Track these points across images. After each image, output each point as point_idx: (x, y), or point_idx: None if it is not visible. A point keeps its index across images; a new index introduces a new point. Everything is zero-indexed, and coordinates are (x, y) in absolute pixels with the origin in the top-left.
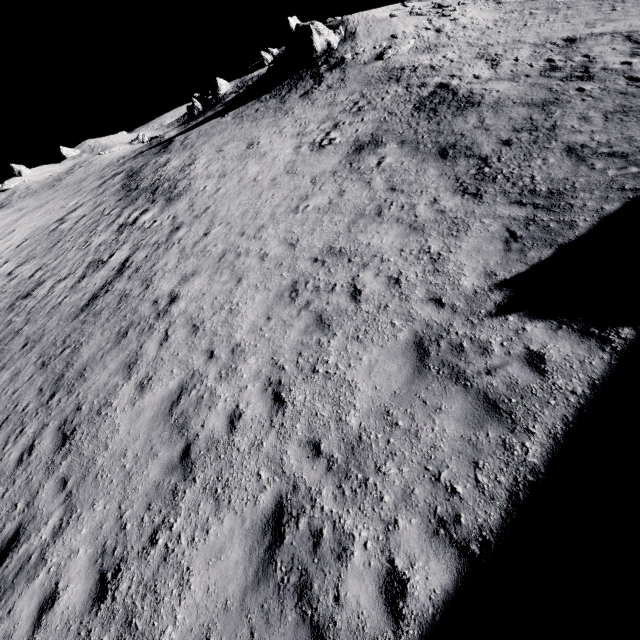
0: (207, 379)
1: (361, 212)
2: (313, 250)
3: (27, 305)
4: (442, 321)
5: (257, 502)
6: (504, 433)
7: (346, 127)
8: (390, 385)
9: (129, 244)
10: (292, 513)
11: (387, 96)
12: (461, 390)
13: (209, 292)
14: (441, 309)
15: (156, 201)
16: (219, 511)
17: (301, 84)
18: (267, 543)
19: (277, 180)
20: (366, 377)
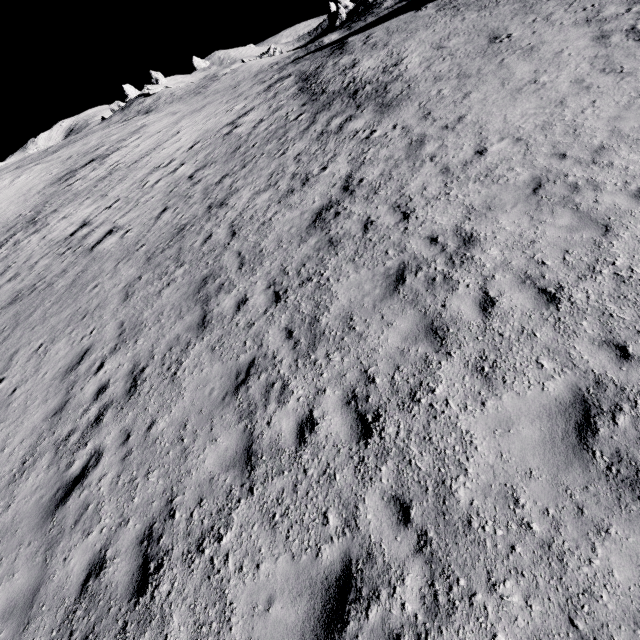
0: None
1: None
2: None
3: (226, 215)
4: None
5: None
6: None
7: None
8: None
9: (344, 156)
10: None
11: None
12: None
13: (543, 239)
14: None
15: (362, 107)
16: None
17: None
18: None
19: (587, 82)
20: None
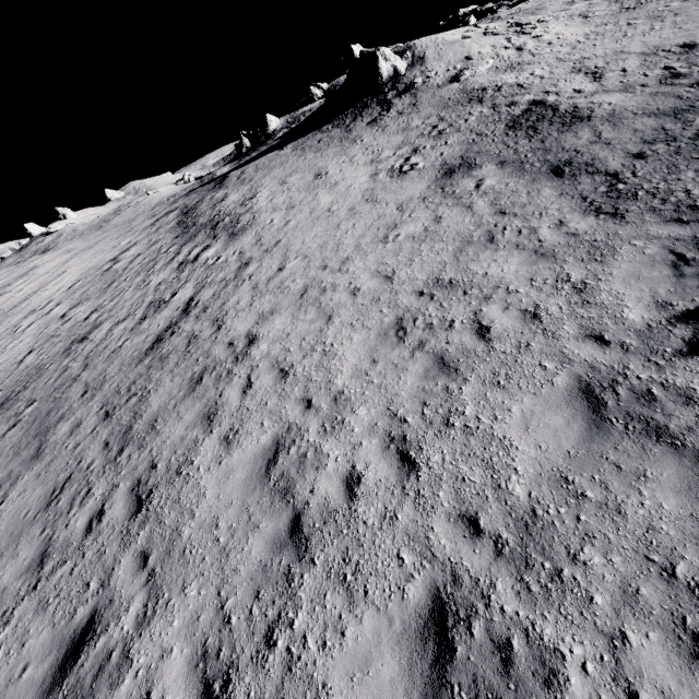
0: (308, 433)
1: (467, 239)
2: (415, 282)
3: (84, 349)
4: (612, 362)
5: (405, 595)
6: None
7: (428, 151)
8: (559, 443)
9: (192, 282)
10: (459, 613)
11: (471, 117)
12: (669, 451)
13: (294, 332)
14: (606, 348)
15: (218, 237)
16: (354, 605)
17: (367, 112)
18: (431, 655)
19: (356, 209)
20: (522, 433)
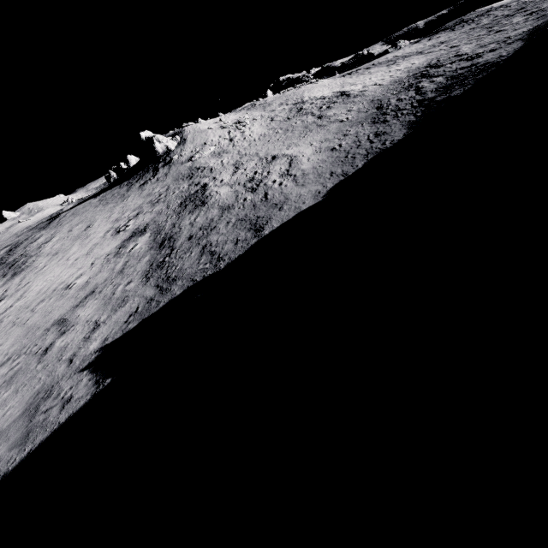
0: None
1: (94, 290)
2: (51, 321)
3: None
4: (61, 375)
5: None
6: (16, 452)
7: (141, 216)
8: (5, 424)
9: None
10: None
11: (177, 191)
12: (27, 425)
13: None
14: (68, 366)
15: (6, 275)
16: None
17: (146, 175)
18: None
19: (78, 260)
20: None
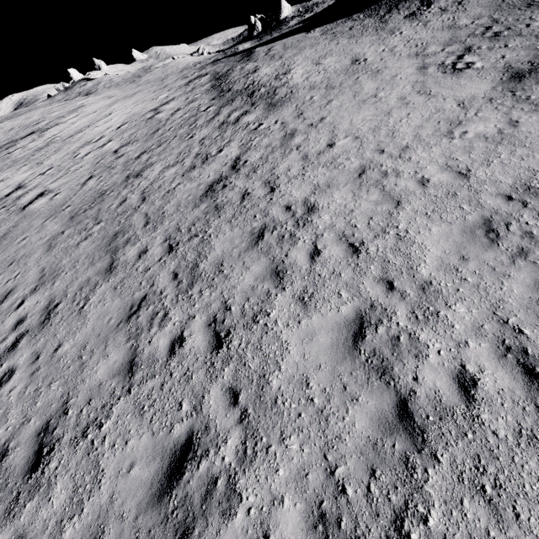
0: (396, 316)
1: None
2: (499, 185)
3: (140, 184)
4: None
5: None
6: None
7: (485, 52)
8: None
9: (237, 142)
10: None
11: (534, 23)
12: None
13: (358, 210)
14: None
15: (256, 104)
16: (504, 525)
17: (404, 5)
18: None
19: (407, 99)
20: None
